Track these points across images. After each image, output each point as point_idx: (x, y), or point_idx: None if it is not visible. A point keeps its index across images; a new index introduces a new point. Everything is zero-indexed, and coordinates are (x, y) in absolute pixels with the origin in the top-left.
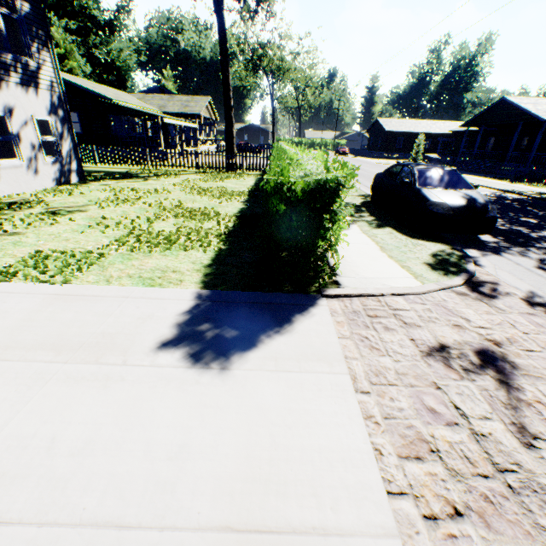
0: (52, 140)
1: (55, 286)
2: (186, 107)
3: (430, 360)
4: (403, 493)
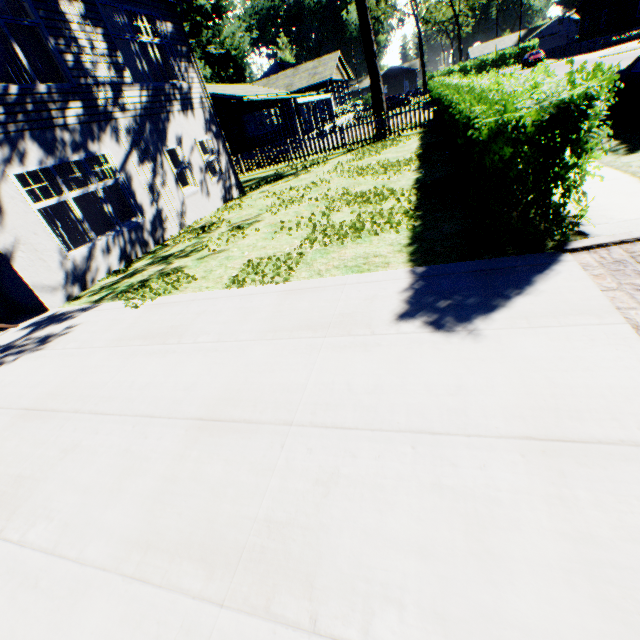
0: (212, 159)
1: (279, 285)
2: (314, 77)
3: None
4: None
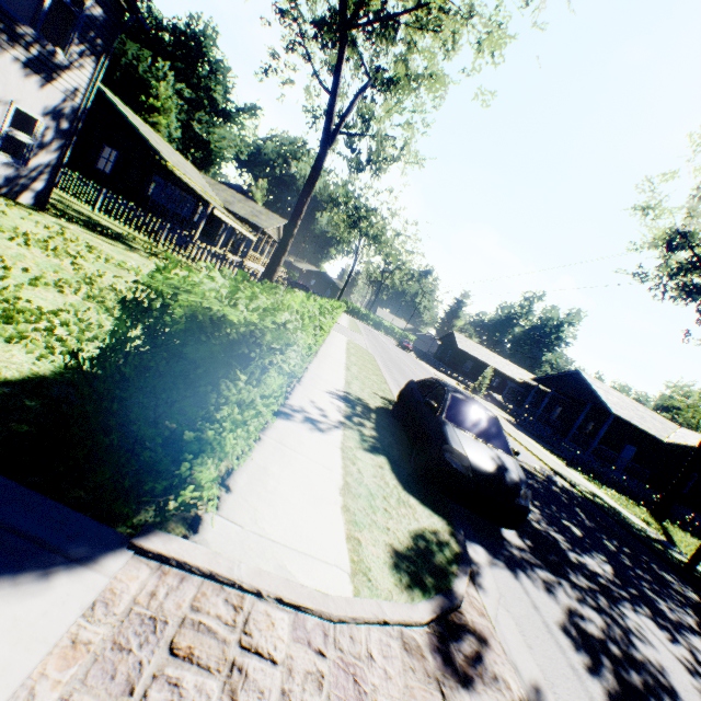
0: (25, 141)
1: None
2: (255, 216)
3: None
4: None
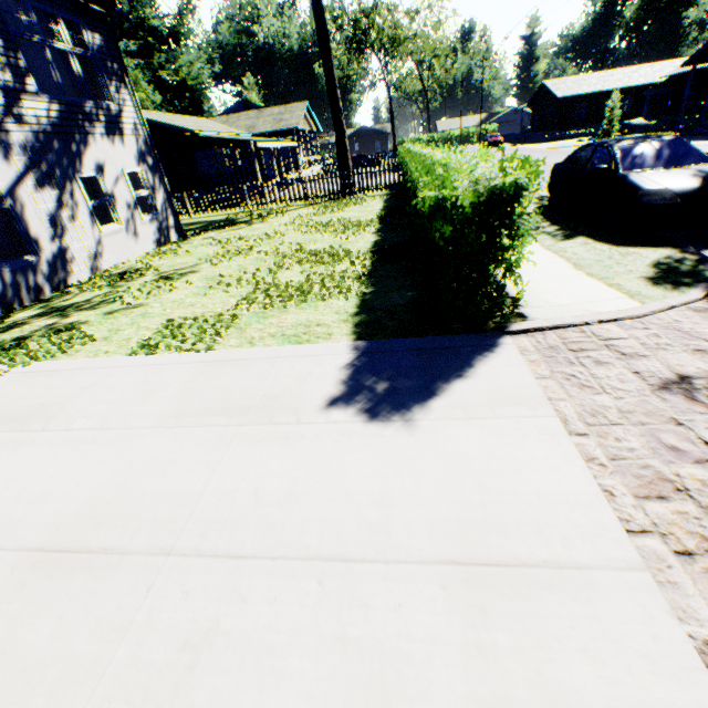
0: (145, 194)
1: (200, 354)
2: (279, 123)
3: (664, 394)
4: (645, 531)
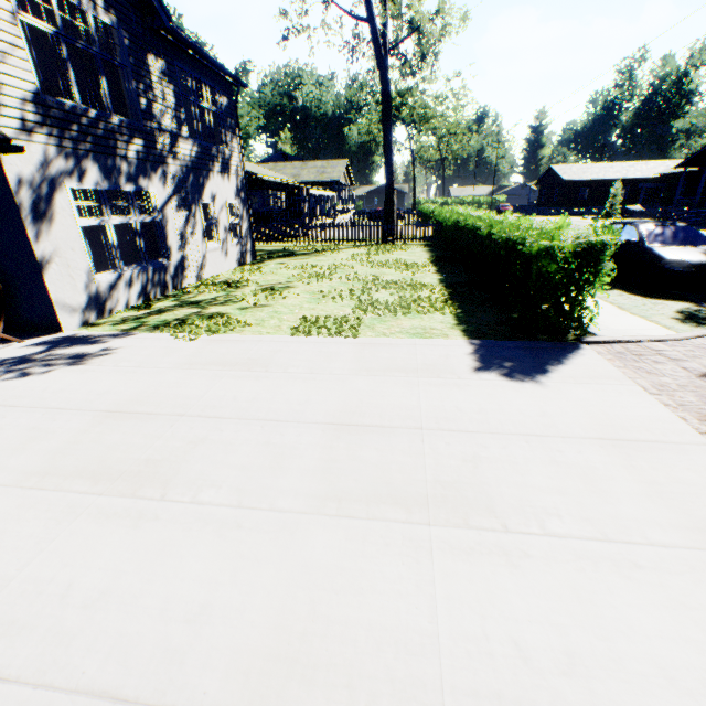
0: (236, 222)
1: (349, 338)
2: (322, 174)
3: (704, 379)
4: None
